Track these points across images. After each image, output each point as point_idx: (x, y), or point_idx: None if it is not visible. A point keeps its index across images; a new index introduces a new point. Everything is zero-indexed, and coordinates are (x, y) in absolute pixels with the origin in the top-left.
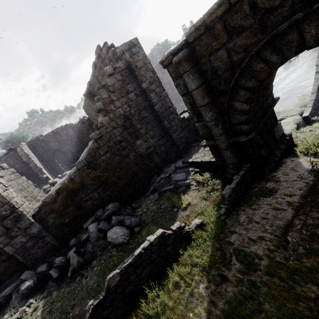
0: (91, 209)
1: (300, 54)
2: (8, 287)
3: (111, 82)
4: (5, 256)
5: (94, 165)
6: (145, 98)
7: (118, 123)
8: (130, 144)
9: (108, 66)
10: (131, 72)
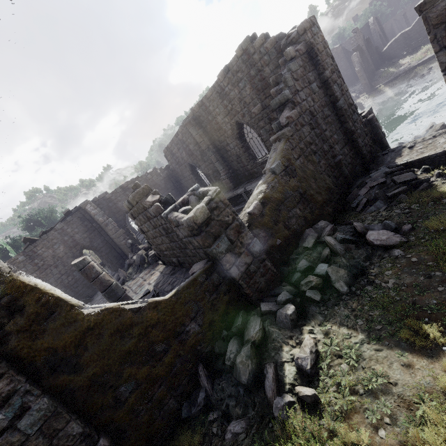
0: (296, 231)
1: (434, 66)
2: (253, 322)
3: (294, 68)
4: (225, 286)
5: (291, 171)
6: (325, 92)
7: (305, 120)
8: (319, 148)
9: (290, 47)
10: (309, 57)
